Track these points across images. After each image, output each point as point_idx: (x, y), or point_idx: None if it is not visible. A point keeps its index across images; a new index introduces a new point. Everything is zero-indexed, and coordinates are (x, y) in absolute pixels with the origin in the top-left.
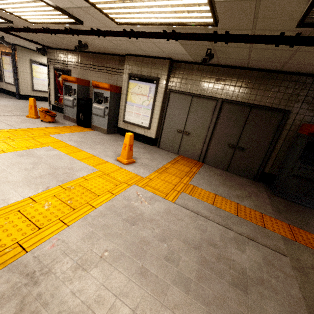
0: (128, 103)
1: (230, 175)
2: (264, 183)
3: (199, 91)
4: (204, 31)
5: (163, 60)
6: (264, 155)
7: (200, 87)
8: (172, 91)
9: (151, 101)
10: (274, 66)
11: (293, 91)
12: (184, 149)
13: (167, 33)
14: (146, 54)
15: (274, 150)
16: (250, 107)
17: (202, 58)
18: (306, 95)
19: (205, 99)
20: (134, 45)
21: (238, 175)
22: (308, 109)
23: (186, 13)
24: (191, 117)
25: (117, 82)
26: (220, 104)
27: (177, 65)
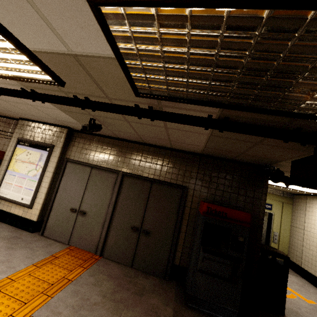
0: (9, 172)
1: (133, 274)
2: (178, 282)
3: (100, 162)
4: (65, 95)
5: (61, 128)
6: (171, 240)
7: (100, 158)
8: (70, 160)
9: (40, 170)
10: (164, 143)
11: (186, 167)
12: (77, 236)
13: (25, 92)
14: (41, 120)
15: (181, 233)
16: (151, 182)
17: (82, 125)
18: (198, 172)
19: (106, 172)
20: (16, 107)
21: (146, 272)
22: (202, 186)
23: (13, 63)
24: (89, 192)
25: (3, 146)
26: (120, 177)
27: (78, 135)
